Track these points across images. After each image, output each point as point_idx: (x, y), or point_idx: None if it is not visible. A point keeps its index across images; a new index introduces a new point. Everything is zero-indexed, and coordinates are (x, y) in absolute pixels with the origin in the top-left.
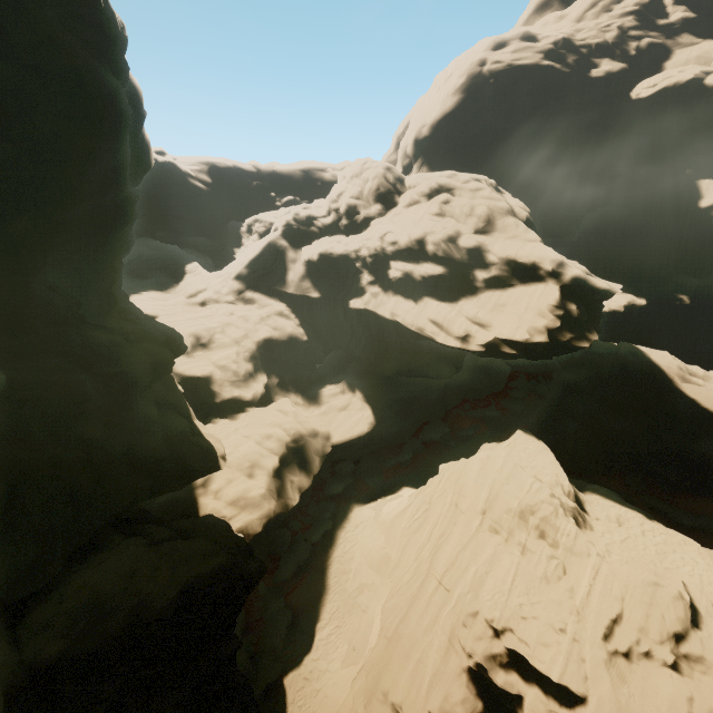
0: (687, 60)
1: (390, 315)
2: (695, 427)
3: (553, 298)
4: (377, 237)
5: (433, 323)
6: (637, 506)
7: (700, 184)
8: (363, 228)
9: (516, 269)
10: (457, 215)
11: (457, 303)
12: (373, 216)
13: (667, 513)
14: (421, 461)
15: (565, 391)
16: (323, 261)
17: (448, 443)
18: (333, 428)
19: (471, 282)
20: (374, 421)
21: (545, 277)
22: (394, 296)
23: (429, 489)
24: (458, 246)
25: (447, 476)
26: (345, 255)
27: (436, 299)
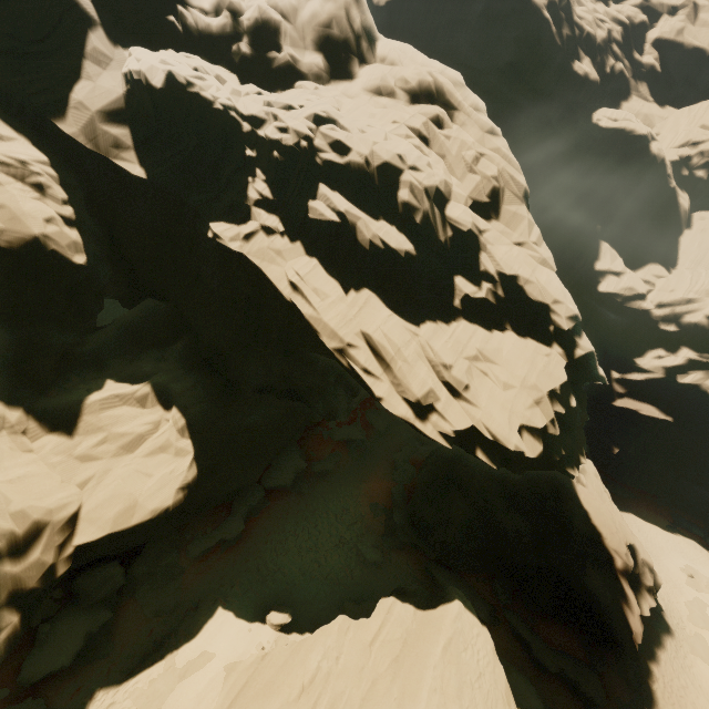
0: (639, 113)
1: (289, 293)
2: (584, 549)
3: (561, 383)
4: (307, 119)
5: (372, 352)
6: (502, 627)
7: (602, 245)
8: (279, 85)
9: (516, 303)
10: (453, 159)
11: (420, 328)
12: (305, 73)
13: (531, 645)
14: (256, 532)
15: (460, 452)
16: (176, 104)
17: (299, 489)
18: (93, 504)
19: (447, 294)
20: (195, 480)
21: (551, 338)
22: (307, 257)
23: (276, 702)
24: (445, 219)
25: (326, 708)
26: (230, 119)
27: (384, 301)
